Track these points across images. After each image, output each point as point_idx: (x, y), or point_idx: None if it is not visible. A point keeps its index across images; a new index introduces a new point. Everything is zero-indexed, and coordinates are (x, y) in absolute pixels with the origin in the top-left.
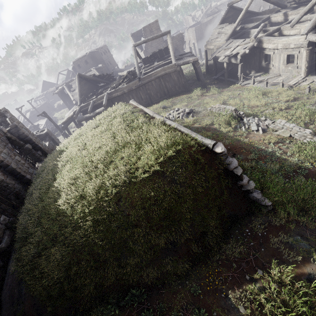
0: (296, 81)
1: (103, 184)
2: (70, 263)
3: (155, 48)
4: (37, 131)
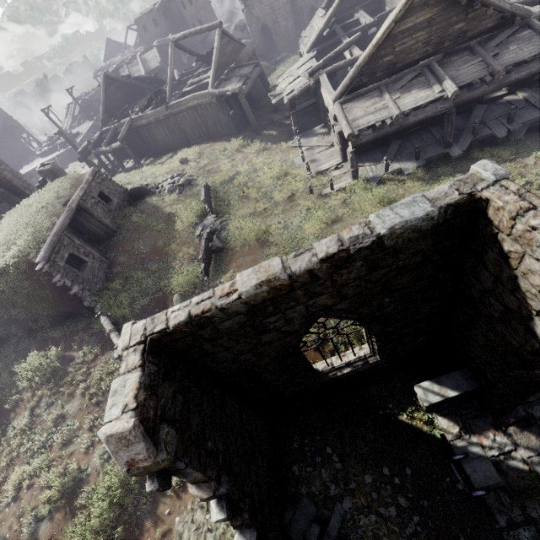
0: (329, 167)
1: None
2: None
3: (269, 6)
4: (42, 163)
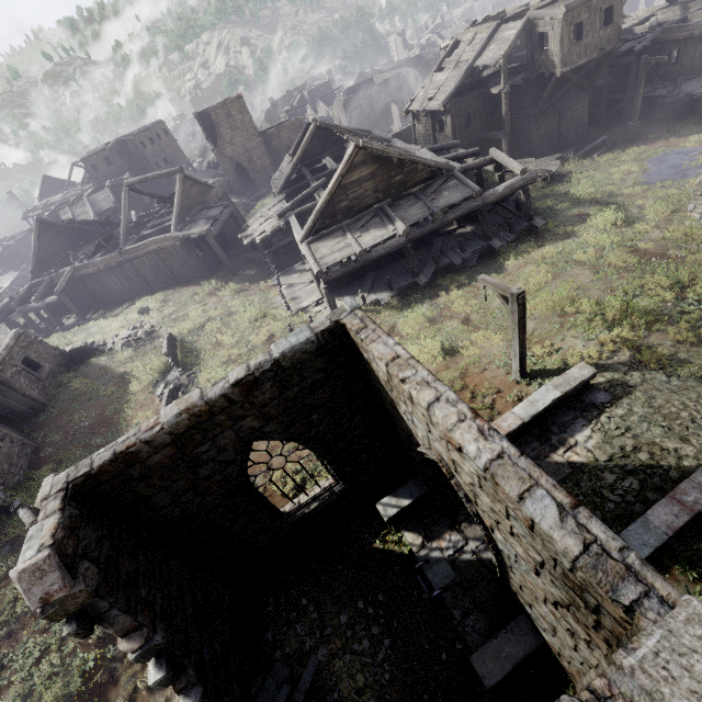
0: (310, 303)
1: None
2: None
3: (241, 147)
4: None
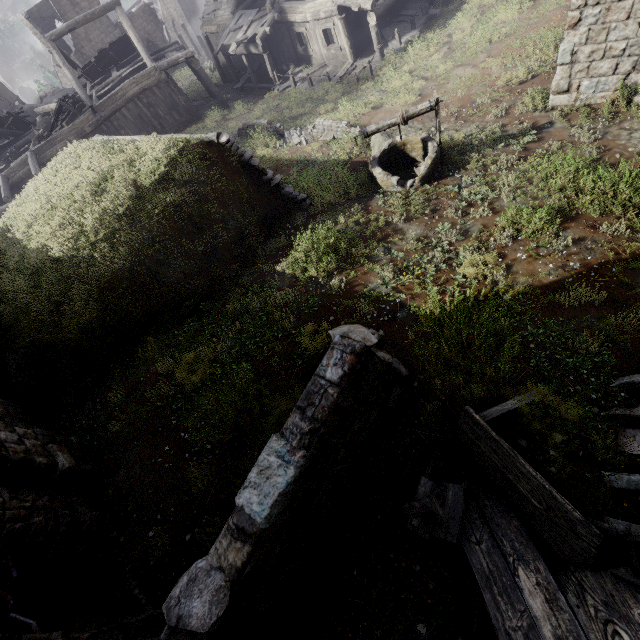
0: (345, 71)
1: (105, 209)
2: (103, 299)
3: (100, 43)
4: None
